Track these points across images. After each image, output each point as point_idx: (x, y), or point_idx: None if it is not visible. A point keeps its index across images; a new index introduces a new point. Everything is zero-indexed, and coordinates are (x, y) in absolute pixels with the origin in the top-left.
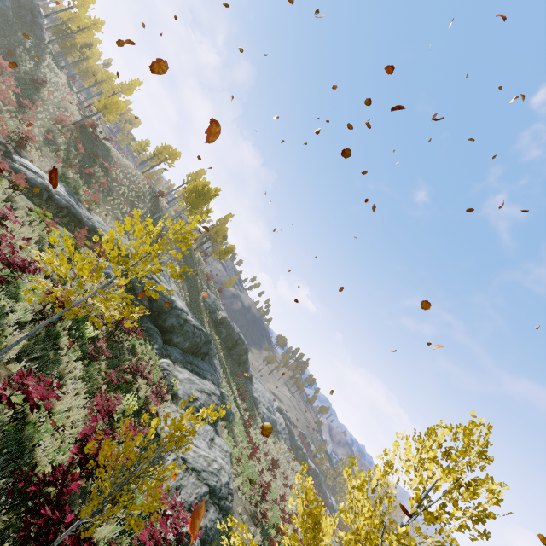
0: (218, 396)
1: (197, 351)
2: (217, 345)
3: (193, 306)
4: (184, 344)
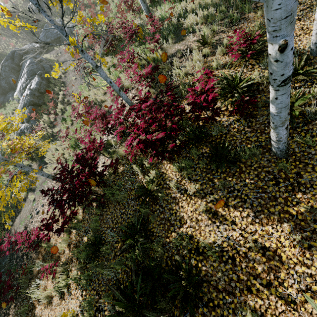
0: (27, 64)
1: (19, 66)
2: (57, 11)
3: (31, 34)
4: (13, 77)
